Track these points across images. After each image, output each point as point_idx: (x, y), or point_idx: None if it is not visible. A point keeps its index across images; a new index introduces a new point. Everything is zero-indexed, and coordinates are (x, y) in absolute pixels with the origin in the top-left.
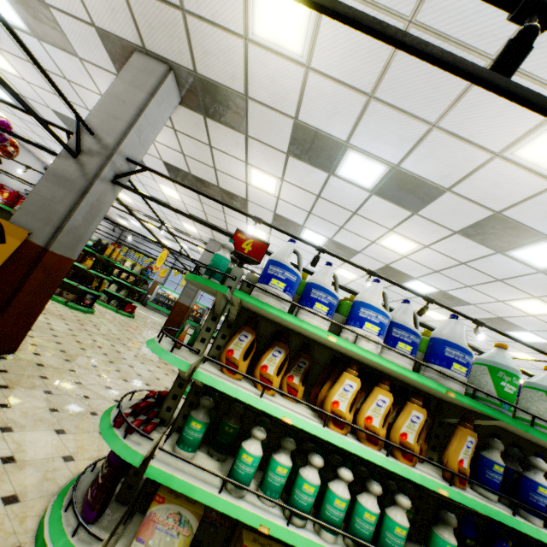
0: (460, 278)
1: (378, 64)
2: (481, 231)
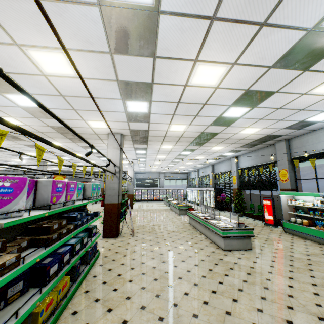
0: (1, 157)
1: (9, 147)
2: (14, 155)
